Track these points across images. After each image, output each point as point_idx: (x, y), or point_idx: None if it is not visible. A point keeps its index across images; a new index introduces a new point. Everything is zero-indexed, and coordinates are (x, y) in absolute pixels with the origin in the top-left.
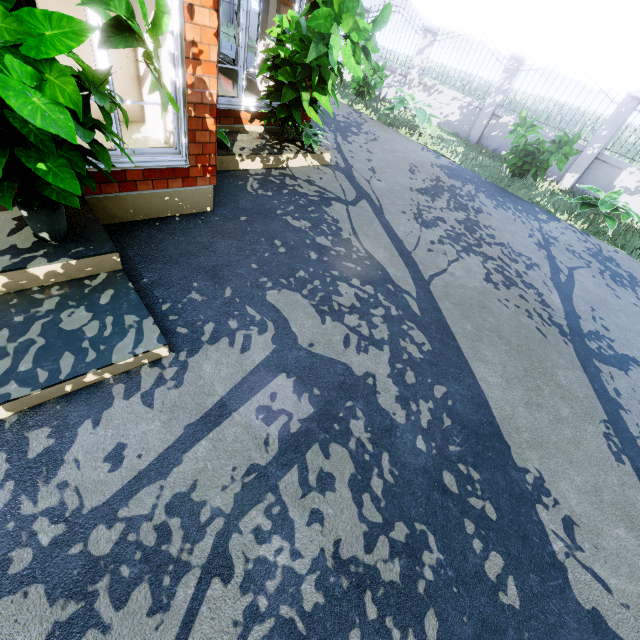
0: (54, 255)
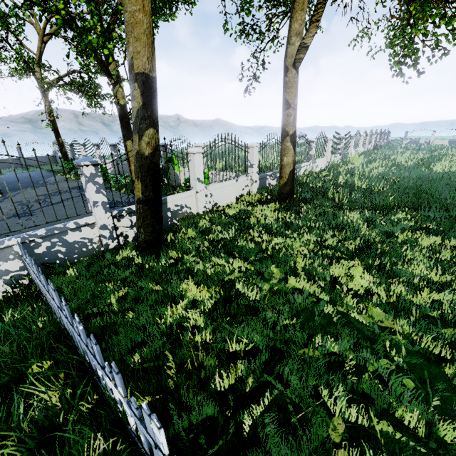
0: None
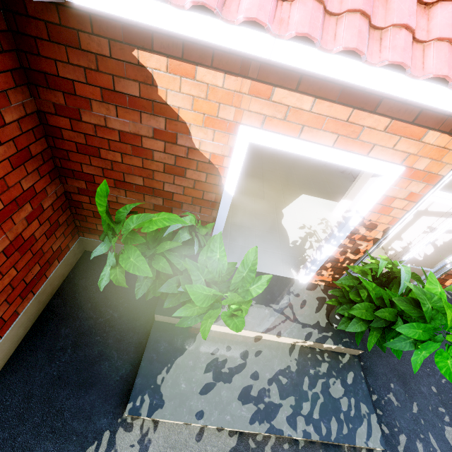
0: (335, 339)
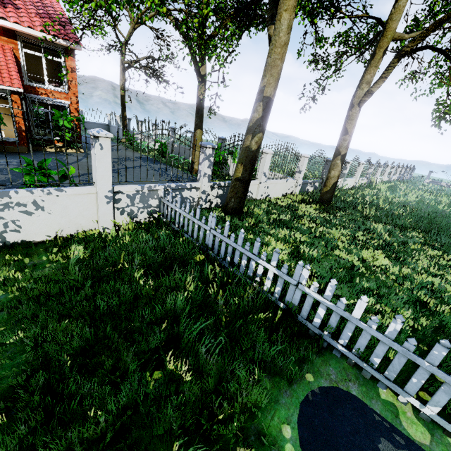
0: None
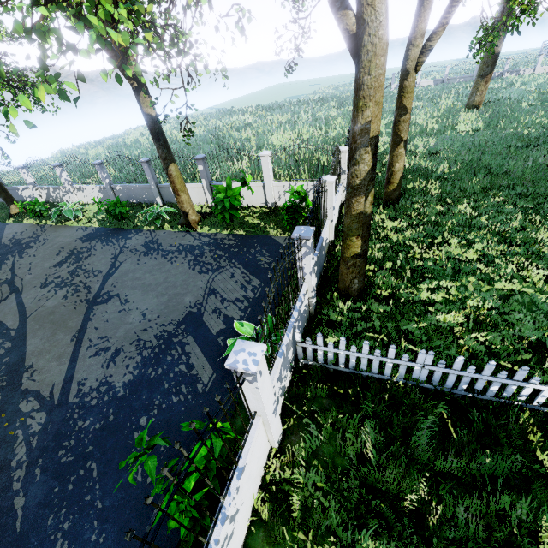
0: None
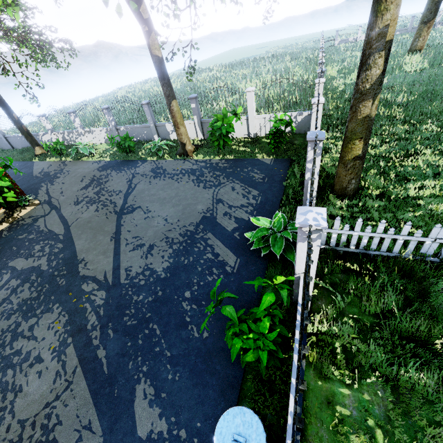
0: None
